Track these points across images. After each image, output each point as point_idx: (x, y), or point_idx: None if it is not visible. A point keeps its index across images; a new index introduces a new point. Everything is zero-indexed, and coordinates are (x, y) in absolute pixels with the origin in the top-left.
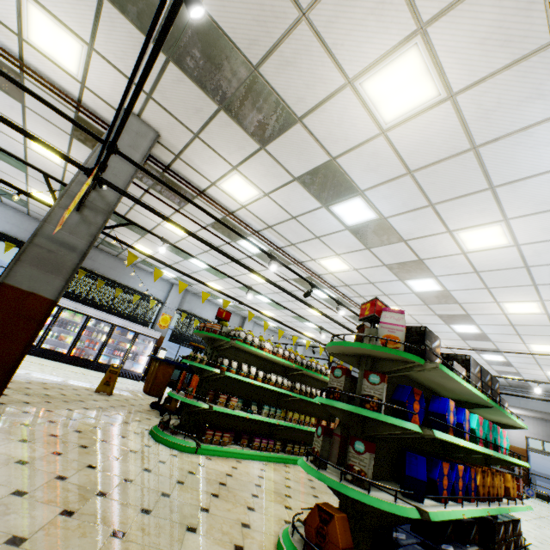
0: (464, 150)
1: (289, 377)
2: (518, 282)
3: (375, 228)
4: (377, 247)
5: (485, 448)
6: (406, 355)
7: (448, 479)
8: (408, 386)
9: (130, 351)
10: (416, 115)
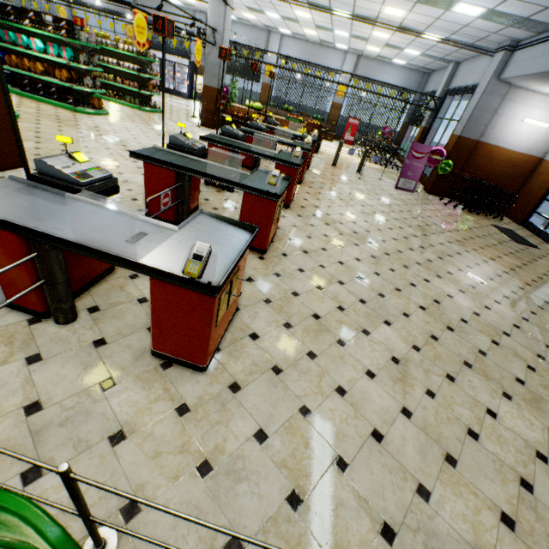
0: None
1: (104, 54)
2: None
3: None
4: None
5: None
6: None
7: None
8: None
9: (175, 77)
10: None
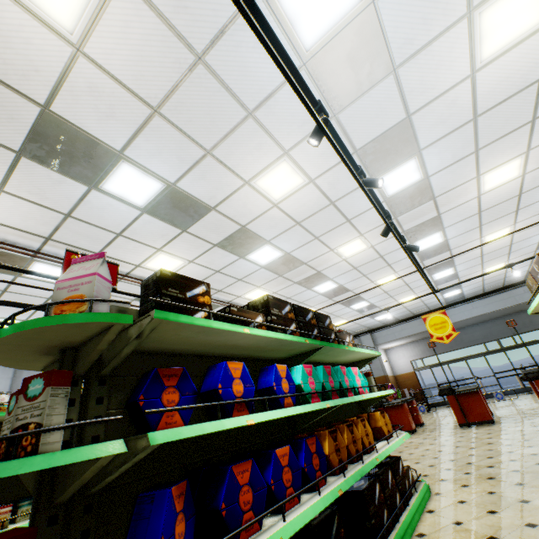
0: (192, 64)
1: None
2: (335, 222)
3: (172, 201)
4: (193, 226)
5: (316, 403)
6: (80, 318)
7: (253, 487)
8: (152, 369)
9: None
10: (99, 12)
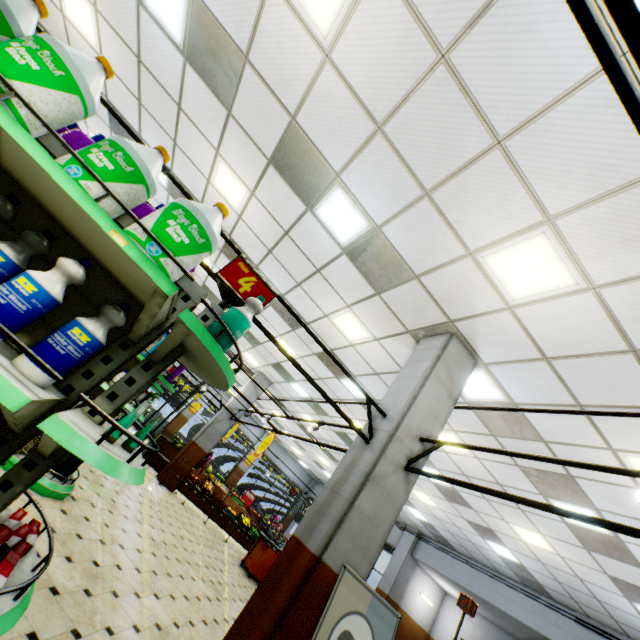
0: None
1: None
2: None
3: None
4: None
5: None
6: None
7: None
8: None
9: None
10: None
